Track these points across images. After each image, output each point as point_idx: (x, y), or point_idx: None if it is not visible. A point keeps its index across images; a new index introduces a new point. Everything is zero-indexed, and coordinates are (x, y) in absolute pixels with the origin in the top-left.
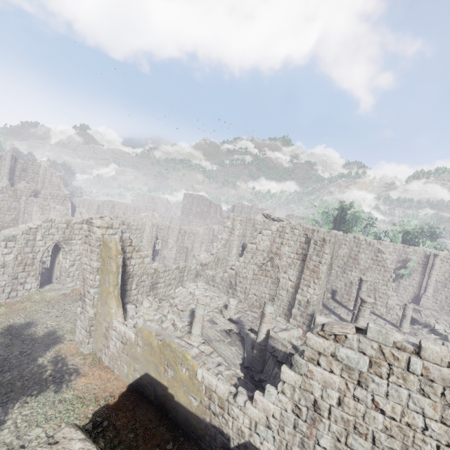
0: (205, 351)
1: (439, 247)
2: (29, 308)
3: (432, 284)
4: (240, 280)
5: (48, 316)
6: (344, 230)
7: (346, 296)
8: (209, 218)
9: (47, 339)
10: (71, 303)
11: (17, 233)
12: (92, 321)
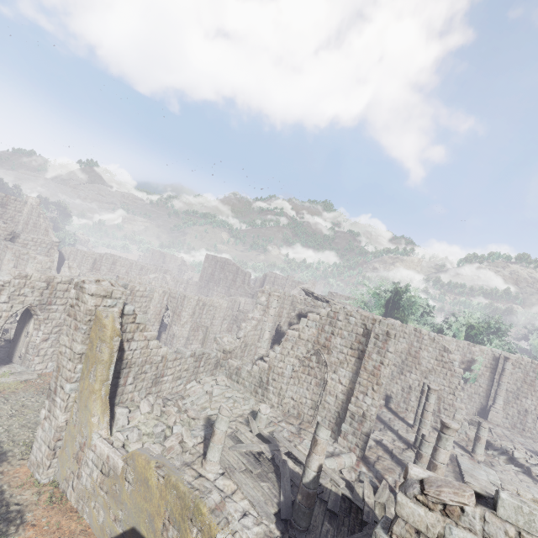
0: (225, 490)
1: (508, 348)
2: None
3: (502, 394)
4: (274, 378)
5: None
6: (399, 318)
7: (404, 404)
8: (235, 287)
9: None
10: (34, 395)
11: None
12: (60, 433)
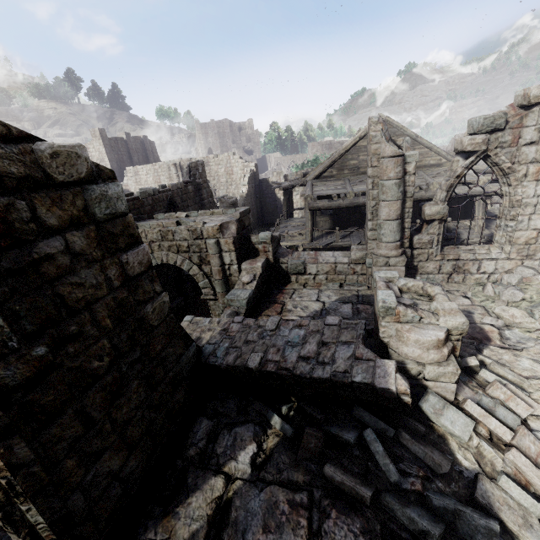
0: None
1: None
2: None
3: None
4: None
5: None
6: None
7: None
8: None
9: None
10: None
11: None
12: None
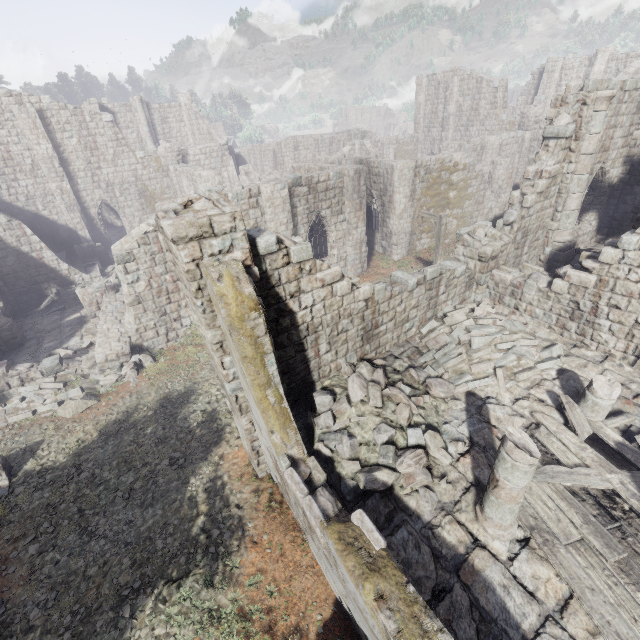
0: (540, 596)
1: None
2: (193, 358)
3: None
4: (616, 303)
5: (214, 375)
6: None
7: None
8: (477, 122)
9: (208, 432)
10: None
11: (131, 245)
12: (251, 434)
